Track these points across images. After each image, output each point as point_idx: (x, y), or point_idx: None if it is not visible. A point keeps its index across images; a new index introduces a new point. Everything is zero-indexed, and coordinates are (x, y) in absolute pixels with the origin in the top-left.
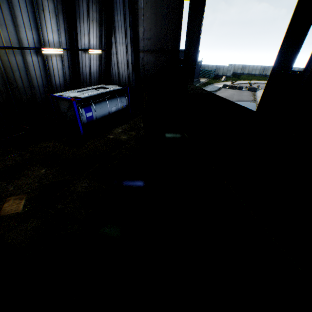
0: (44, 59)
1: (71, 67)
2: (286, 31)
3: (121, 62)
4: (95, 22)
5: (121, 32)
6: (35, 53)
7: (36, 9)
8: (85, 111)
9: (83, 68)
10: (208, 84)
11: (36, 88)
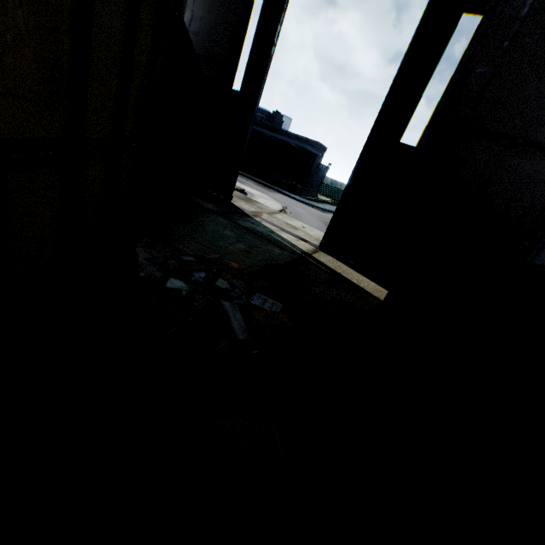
0: None
1: None
2: (398, 70)
3: None
4: None
5: None
6: None
7: None
8: None
9: None
10: (328, 204)
11: None
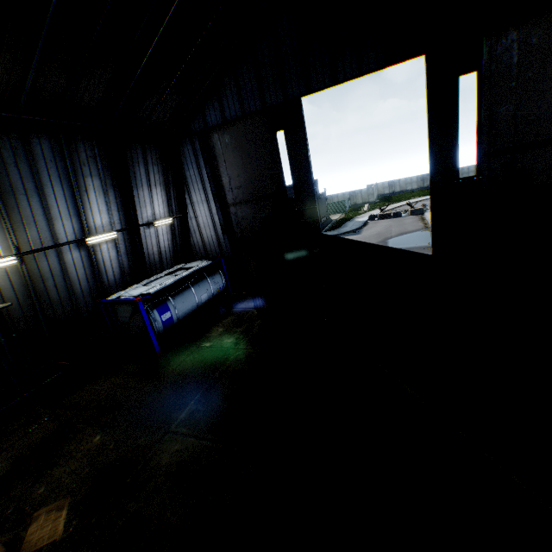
0: (90, 251)
1: (131, 252)
2: (428, 134)
3: (204, 225)
4: (159, 185)
5: (197, 188)
6: (76, 247)
7: (77, 191)
8: (159, 312)
9: (148, 249)
10: (346, 221)
11: (79, 297)
